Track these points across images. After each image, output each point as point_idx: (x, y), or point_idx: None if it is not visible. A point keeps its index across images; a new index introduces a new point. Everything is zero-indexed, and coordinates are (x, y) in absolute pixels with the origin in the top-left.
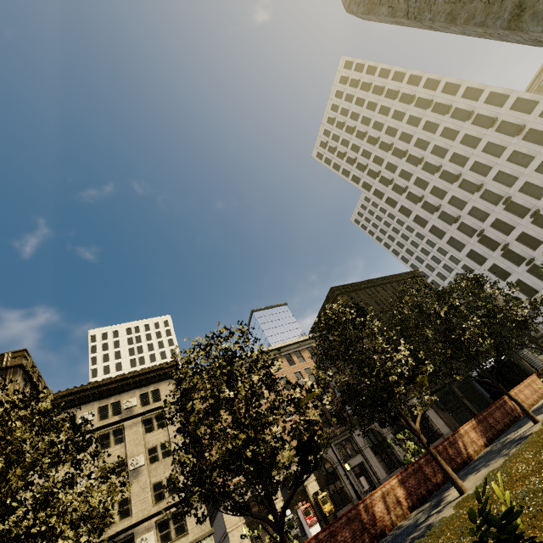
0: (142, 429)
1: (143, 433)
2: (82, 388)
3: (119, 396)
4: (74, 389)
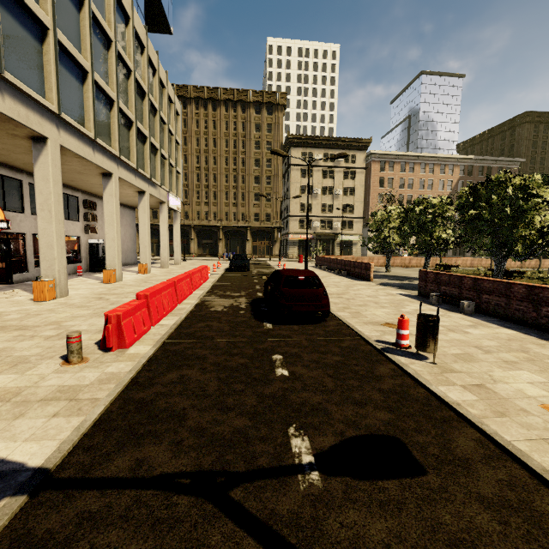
0: (342, 176)
1: (343, 179)
2: (318, 138)
3: (334, 151)
4: (313, 137)
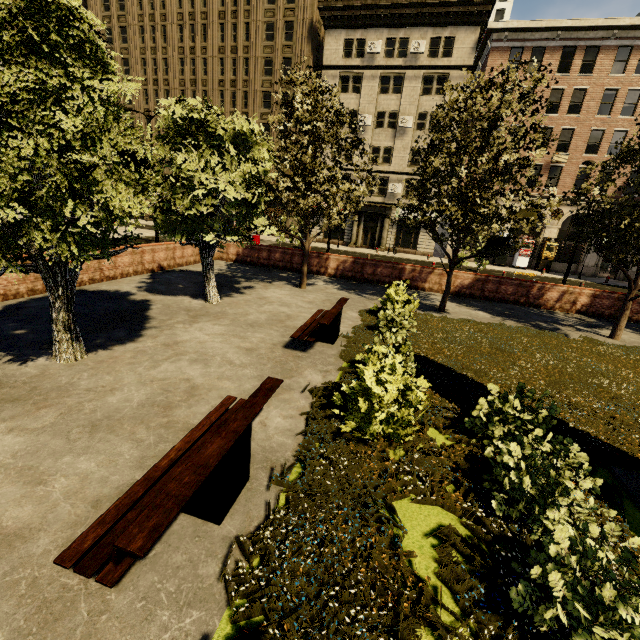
0: (419, 88)
1: (420, 94)
2: (375, 2)
3: (409, 31)
4: (367, 1)
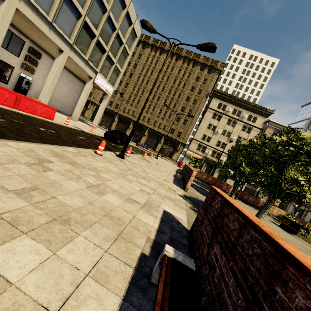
0: (241, 128)
1: (241, 130)
2: (234, 97)
3: (242, 109)
4: (231, 95)
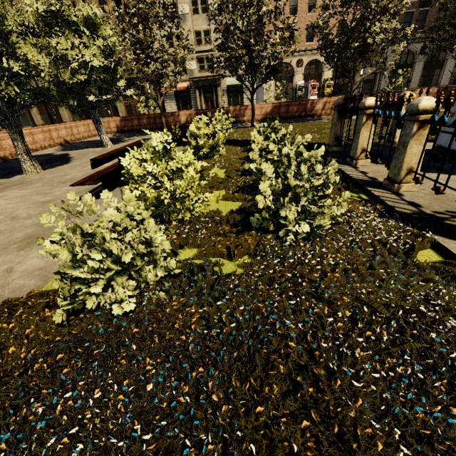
0: None
1: None
2: None
3: None
4: None
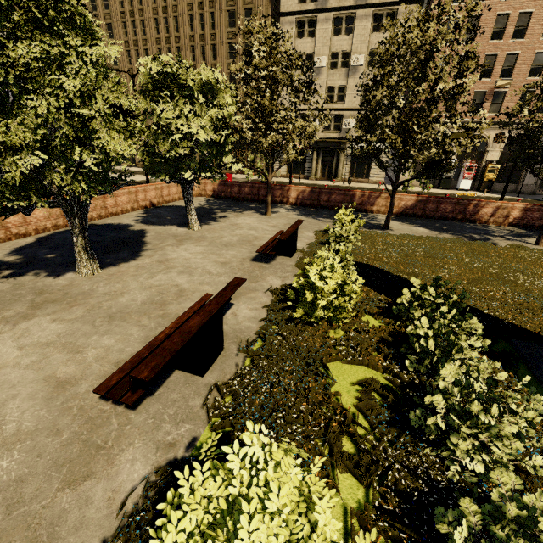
0: (370, 26)
1: (370, 32)
2: None
3: None
4: None
